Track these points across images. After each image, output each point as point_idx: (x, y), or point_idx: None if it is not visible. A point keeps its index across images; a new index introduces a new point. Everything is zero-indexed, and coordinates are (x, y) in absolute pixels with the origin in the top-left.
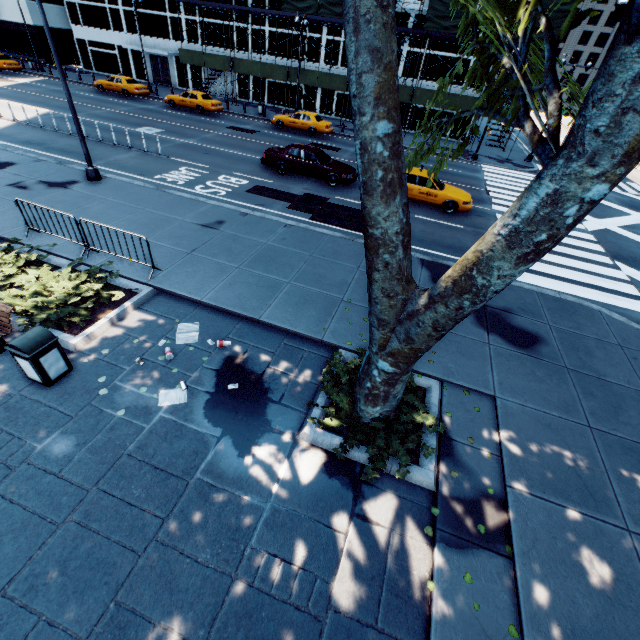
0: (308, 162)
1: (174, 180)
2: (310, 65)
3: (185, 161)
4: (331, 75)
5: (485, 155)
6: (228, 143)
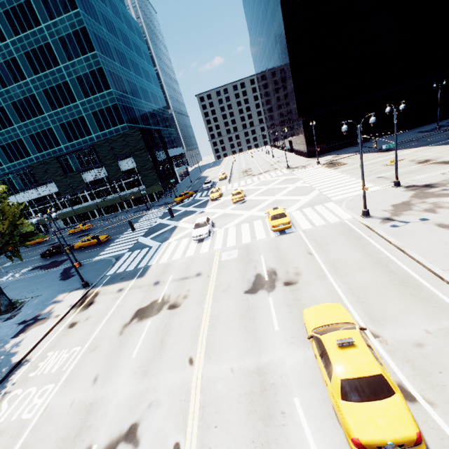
0: (54, 251)
1: (3, 279)
2: (86, 203)
3: (13, 270)
4: (90, 206)
5: (158, 205)
6: (39, 254)
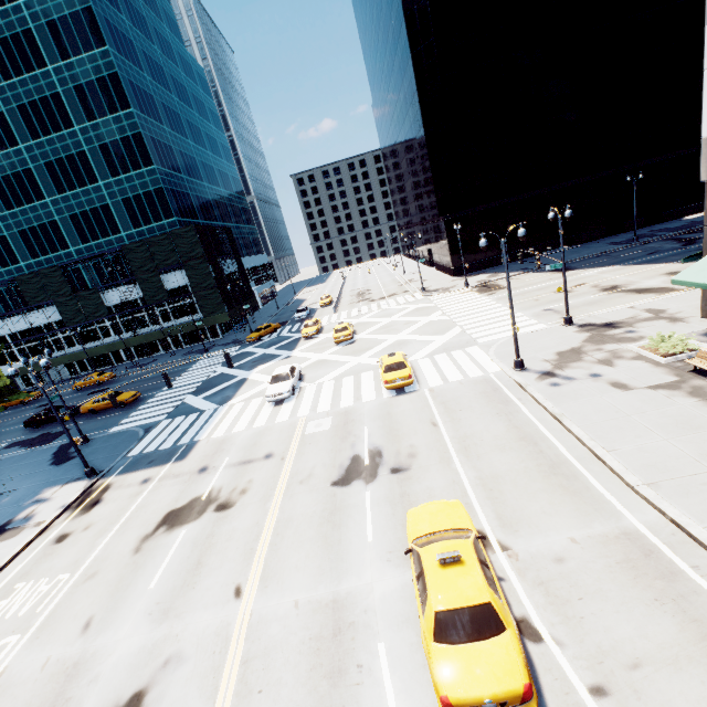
0: (46, 416)
1: None
2: (108, 340)
3: None
4: (113, 344)
5: (223, 344)
6: (22, 421)
